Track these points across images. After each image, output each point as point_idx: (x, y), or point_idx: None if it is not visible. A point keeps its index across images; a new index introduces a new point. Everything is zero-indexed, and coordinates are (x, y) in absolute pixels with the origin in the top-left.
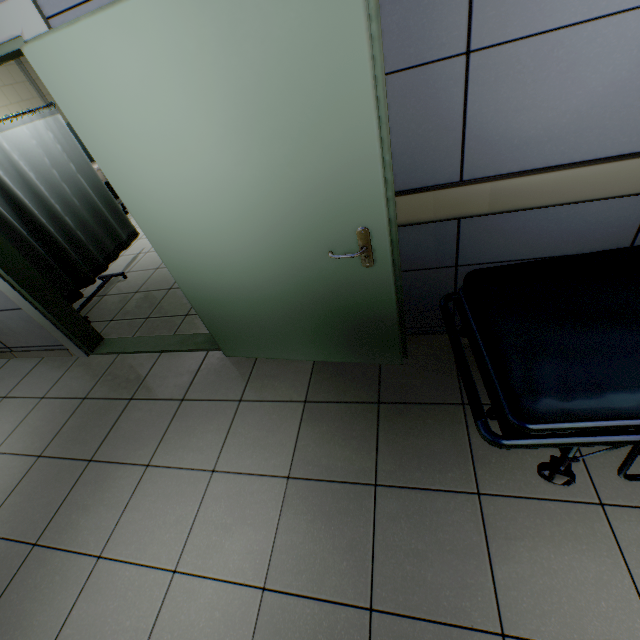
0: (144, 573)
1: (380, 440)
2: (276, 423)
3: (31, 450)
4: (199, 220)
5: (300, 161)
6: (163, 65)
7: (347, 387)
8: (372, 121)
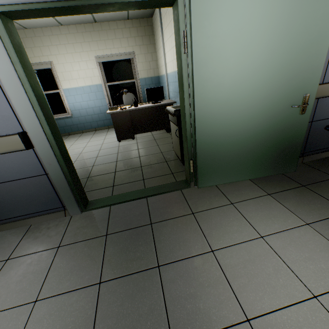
0: (297, 310)
1: (325, 197)
2: (266, 206)
3: (84, 282)
4: (233, 92)
5: (294, 62)
6: (258, 14)
7: (281, 184)
8: (326, 47)
